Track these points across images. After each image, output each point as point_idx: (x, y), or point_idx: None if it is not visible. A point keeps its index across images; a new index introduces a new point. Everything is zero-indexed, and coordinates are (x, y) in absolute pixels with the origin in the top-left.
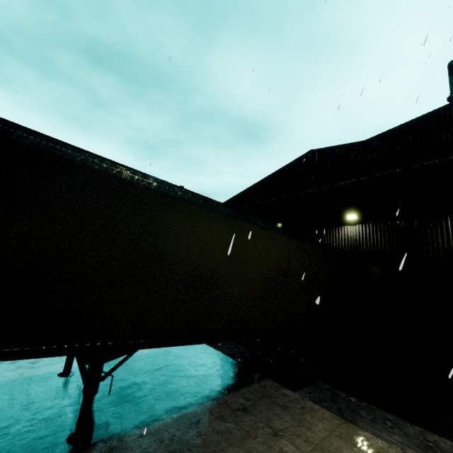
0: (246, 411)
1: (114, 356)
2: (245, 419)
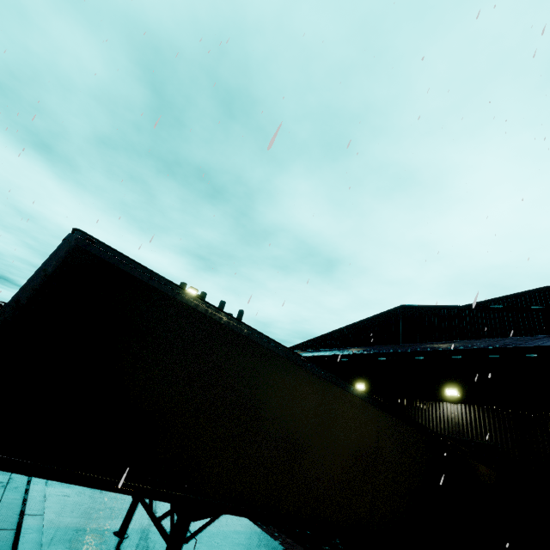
0: None
1: (201, 516)
2: None
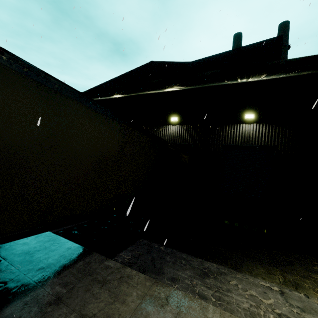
0: (59, 303)
1: None
2: (54, 315)
